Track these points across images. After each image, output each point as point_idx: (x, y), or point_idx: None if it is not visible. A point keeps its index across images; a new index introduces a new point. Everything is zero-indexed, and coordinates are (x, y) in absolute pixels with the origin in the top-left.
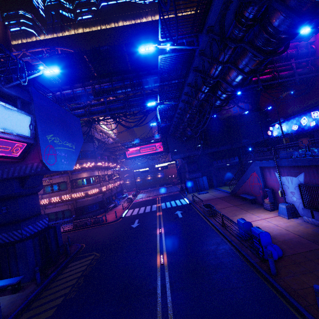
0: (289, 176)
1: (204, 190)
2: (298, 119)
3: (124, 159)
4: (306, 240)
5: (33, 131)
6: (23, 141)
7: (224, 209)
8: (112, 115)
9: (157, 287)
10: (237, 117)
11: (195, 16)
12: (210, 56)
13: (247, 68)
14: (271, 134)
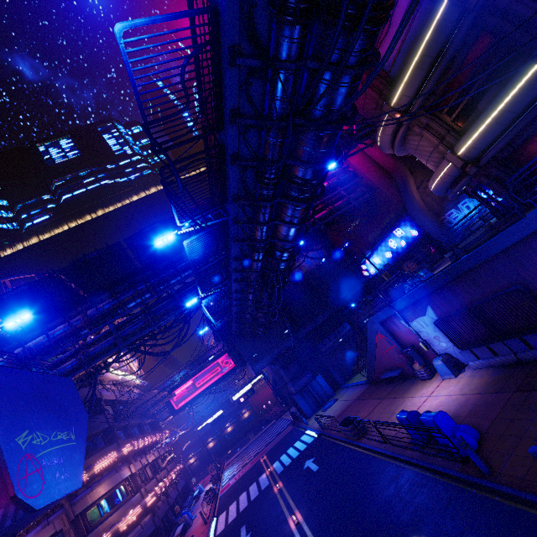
0: (418, 318)
1: (329, 398)
2: (385, 244)
3: (171, 416)
4: (491, 395)
5: None
6: None
7: (373, 413)
8: (131, 346)
9: None
10: (316, 271)
11: (211, 188)
12: (247, 220)
13: (296, 218)
14: (368, 274)
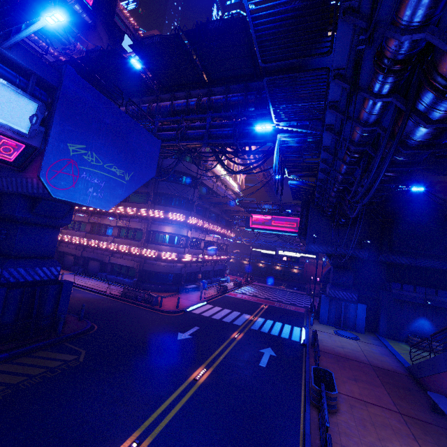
0: None
1: (353, 330)
2: None
3: (244, 227)
4: None
5: (35, 127)
6: (15, 138)
7: (365, 407)
8: (211, 147)
9: None
10: None
11: None
12: None
13: None
14: None
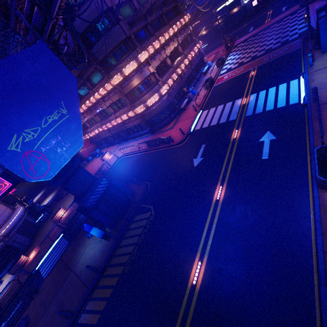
0: None
1: None
2: None
3: None
4: None
5: None
6: None
7: None
8: None
9: (176, 326)
10: None
11: None
12: None
13: None
14: None
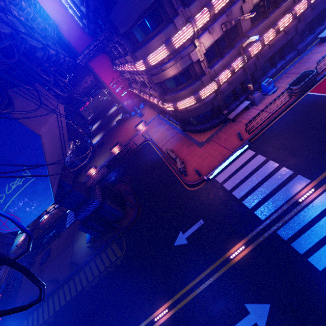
0: None
1: None
2: None
3: None
4: None
5: None
6: None
7: None
8: None
9: None
10: None
11: None
12: None
13: None
14: None
